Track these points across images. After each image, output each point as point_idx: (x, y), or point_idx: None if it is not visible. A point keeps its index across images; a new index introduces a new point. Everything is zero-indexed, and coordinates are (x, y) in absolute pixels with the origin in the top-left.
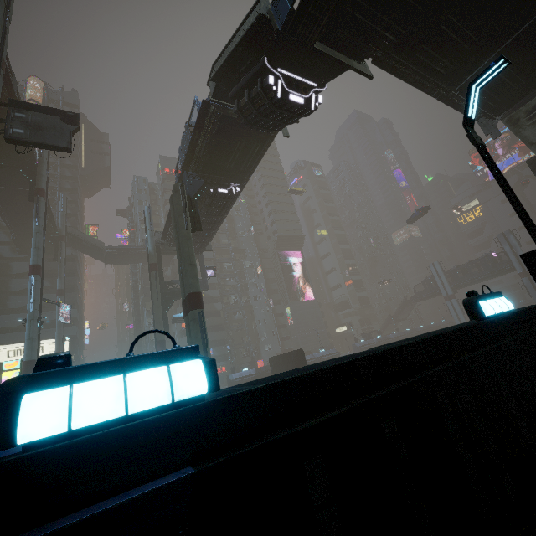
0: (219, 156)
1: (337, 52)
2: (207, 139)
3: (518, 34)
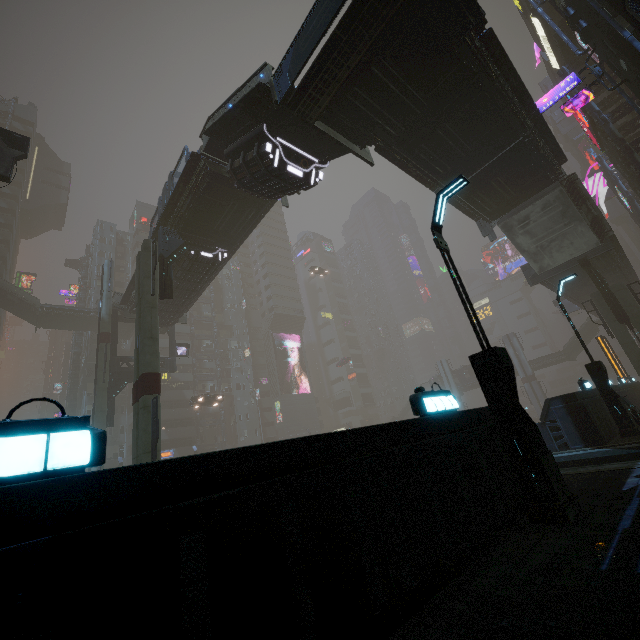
0: (205, 215)
1: (339, 134)
2: (193, 194)
3: (506, 152)
